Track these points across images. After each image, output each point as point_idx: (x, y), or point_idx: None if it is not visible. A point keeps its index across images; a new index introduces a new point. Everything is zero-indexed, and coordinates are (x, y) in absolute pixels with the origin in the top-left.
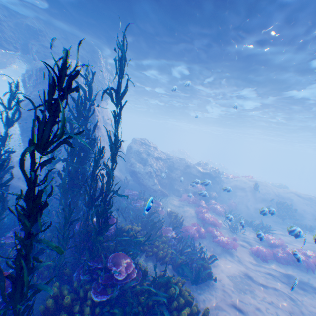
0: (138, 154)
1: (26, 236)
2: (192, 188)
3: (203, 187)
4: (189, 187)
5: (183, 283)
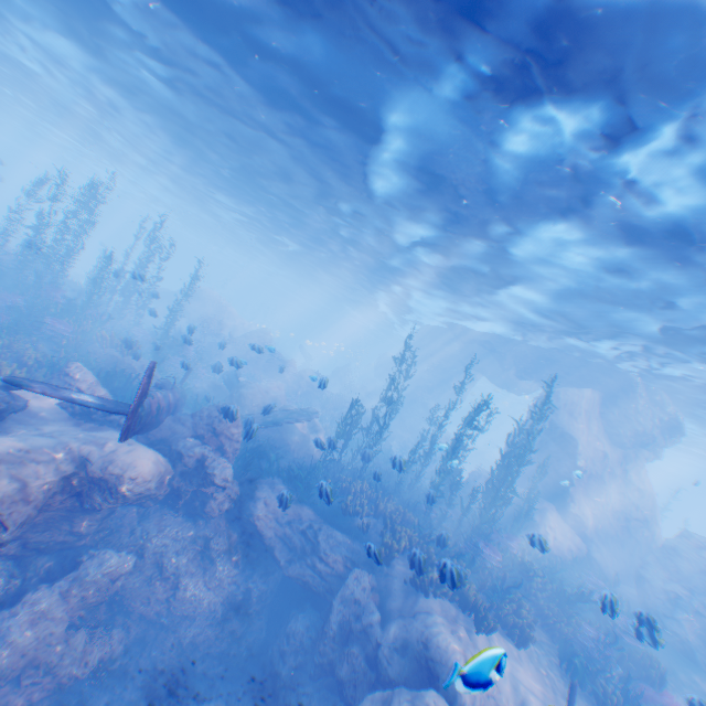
0: (669, 554)
1: (447, 463)
2: None
3: None
4: None
5: (533, 619)
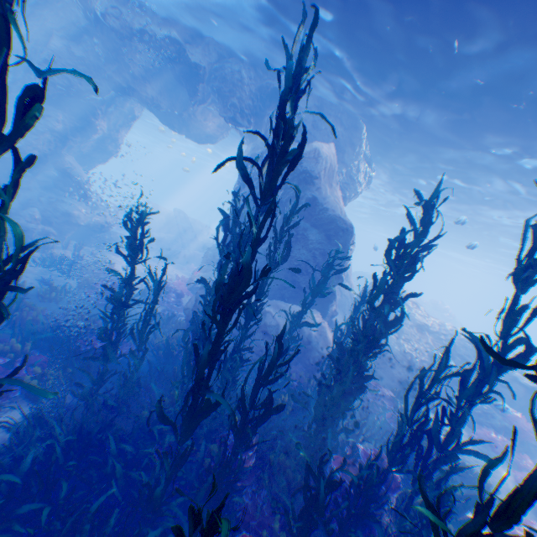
0: None
1: None
2: (501, 418)
3: (528, 424)
4: (492, 411)
5: None
